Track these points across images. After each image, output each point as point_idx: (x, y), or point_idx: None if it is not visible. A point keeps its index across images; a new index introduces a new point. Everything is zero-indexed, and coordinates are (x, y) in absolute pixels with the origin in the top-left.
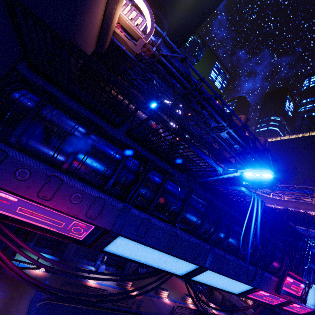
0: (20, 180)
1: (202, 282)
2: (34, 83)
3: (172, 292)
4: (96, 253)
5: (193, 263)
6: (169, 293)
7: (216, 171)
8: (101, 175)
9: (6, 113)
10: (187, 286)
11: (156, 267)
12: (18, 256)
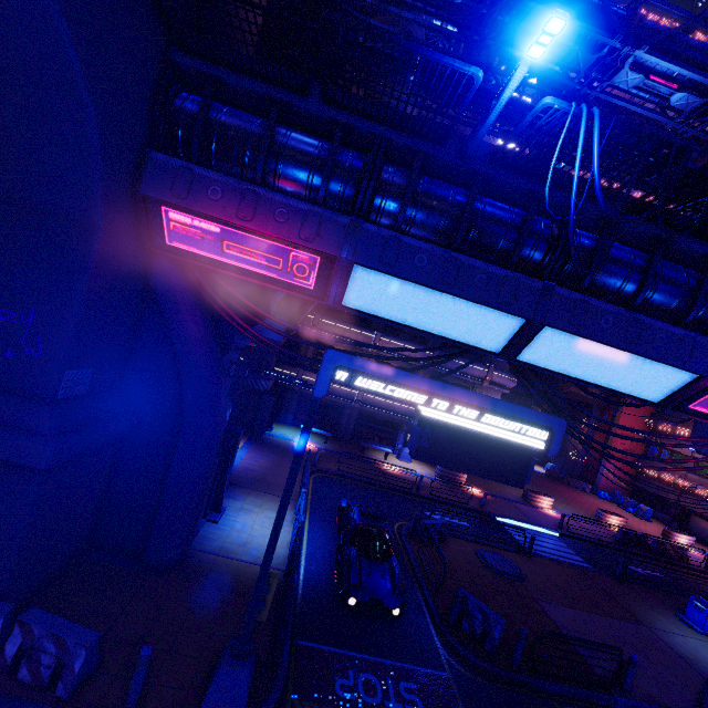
0: (214, 200)
1: (550, 369)
2: (192, 73)
3: (566, 506)
4: (392, 432)
5: (505, 311)
6: (557, 505)
7: (474, 83)
8: (309, 185)
9: (178, 125)
10: (519, 378)
11: (441, 336)
12: (276, 429)
